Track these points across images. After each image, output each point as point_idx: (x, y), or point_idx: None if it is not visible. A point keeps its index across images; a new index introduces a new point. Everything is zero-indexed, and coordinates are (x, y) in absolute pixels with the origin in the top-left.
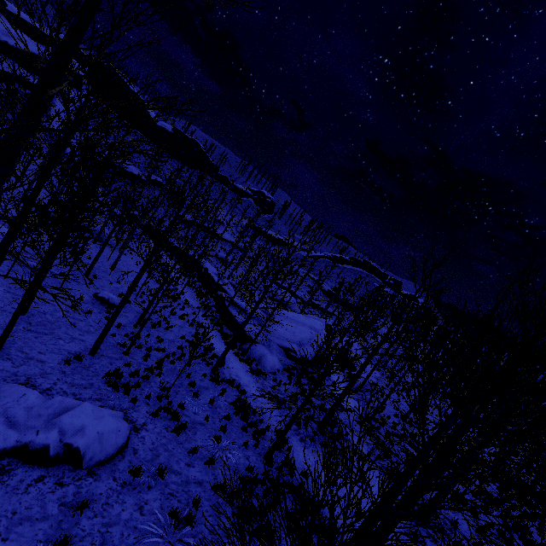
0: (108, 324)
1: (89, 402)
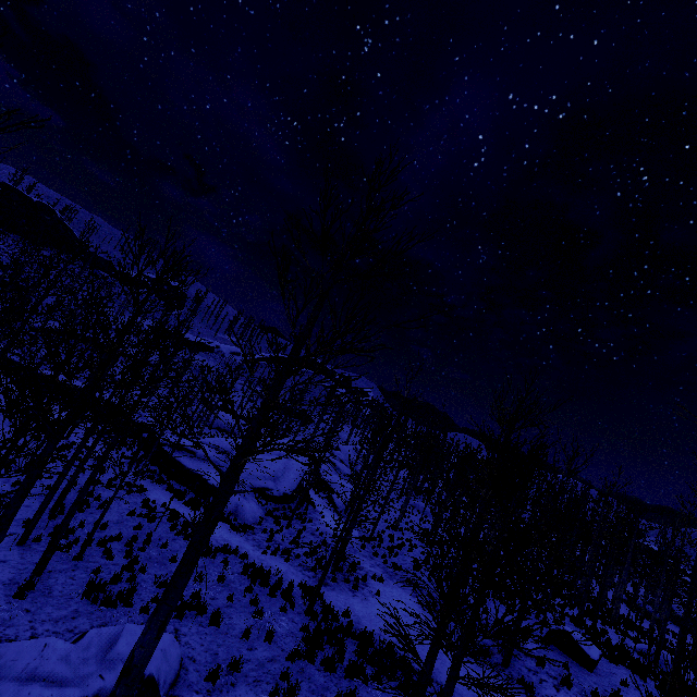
0: (66, 523)
1: None
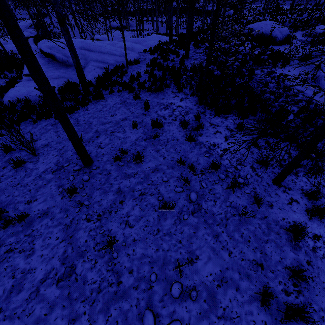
0: None
1: None
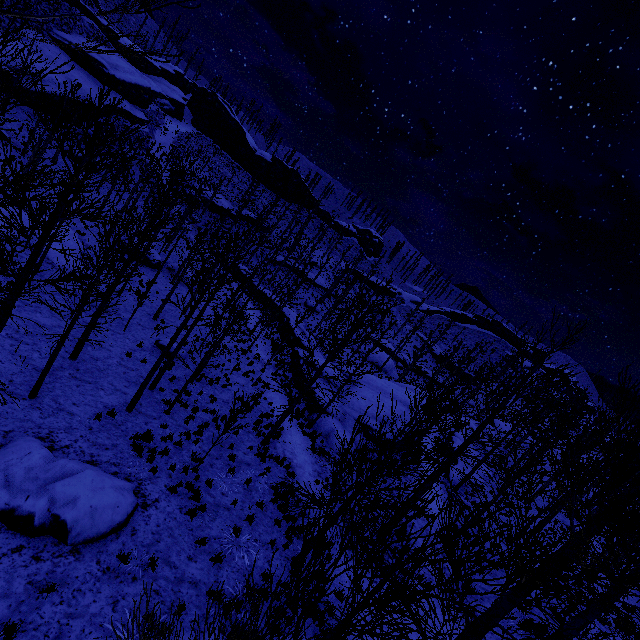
0: (146, 380)
1: (104, 466)
